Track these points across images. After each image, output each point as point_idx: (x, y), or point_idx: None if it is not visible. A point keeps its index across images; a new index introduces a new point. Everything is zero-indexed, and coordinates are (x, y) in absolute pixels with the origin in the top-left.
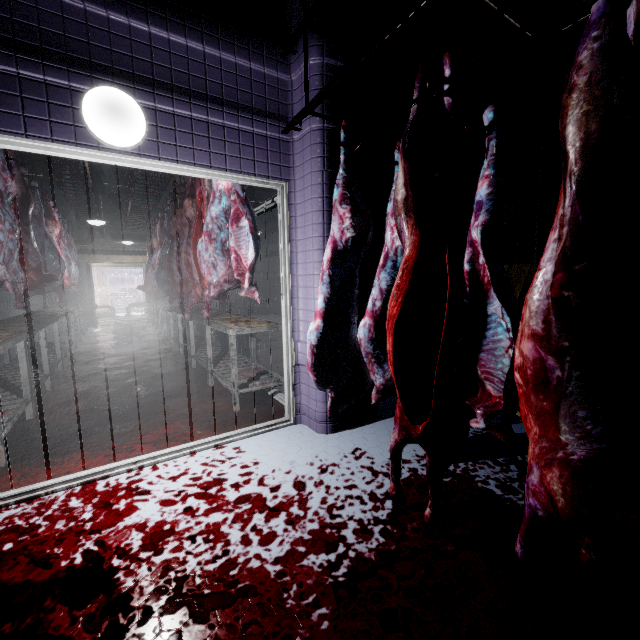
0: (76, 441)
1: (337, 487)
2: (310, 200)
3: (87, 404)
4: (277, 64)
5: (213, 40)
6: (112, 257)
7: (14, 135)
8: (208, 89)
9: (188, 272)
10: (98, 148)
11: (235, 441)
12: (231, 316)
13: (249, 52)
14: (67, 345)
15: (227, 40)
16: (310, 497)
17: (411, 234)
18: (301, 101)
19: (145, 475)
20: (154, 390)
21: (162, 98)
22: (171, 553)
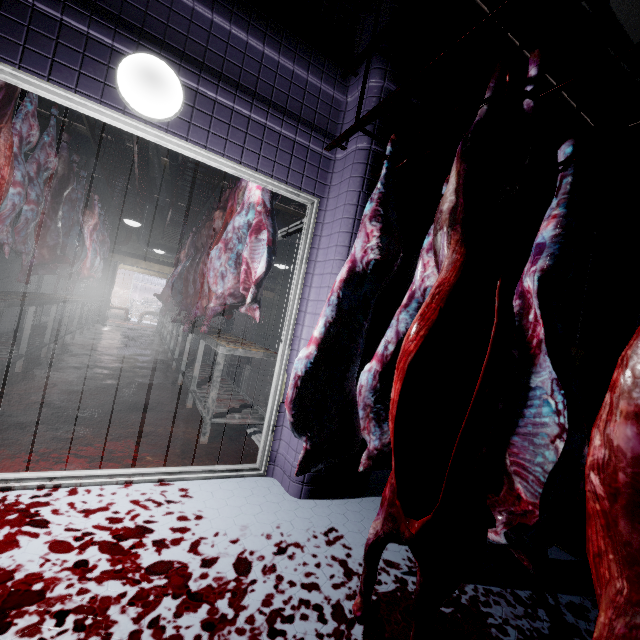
0: (5, 434)
1: (292, 582)
2: (340, 220)
3: (46, 396)
4: (335, 83)
5: (275, 43)
6: (141, 262)
7: (35, 75)
8: (258, 87)
9: (200, 282)
10: (123, 112)
11: (186, 480)
12: (231, 337)
13: (309, 64)
14: (62, 333)
15: (289, 47)
16: (251, 589)
17: (457, 253)
18: (352, 121)
19: (56, 498)
20: (125, 398)
21: (207, 82)
22: (17, 635)
